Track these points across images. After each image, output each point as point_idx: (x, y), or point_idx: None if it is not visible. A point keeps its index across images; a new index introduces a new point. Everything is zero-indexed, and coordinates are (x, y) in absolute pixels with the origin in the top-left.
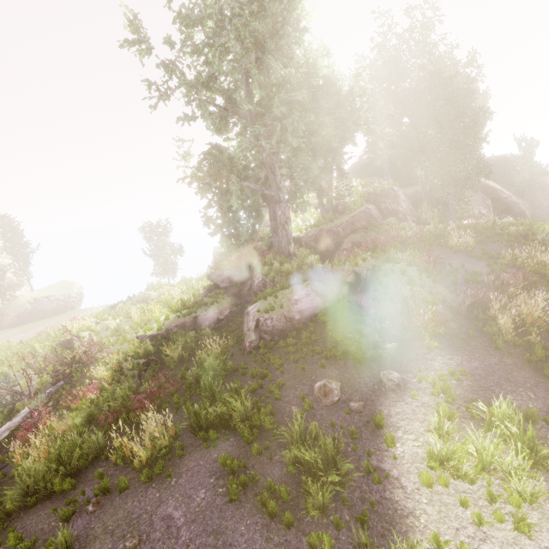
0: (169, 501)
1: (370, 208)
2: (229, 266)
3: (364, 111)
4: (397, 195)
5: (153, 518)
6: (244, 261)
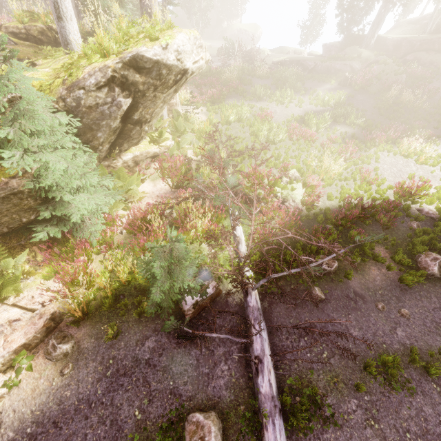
0: (260, 81)
1: None
2: (336, 44)
3: None
4: None
5: (256, 81)
6: (343, 41)
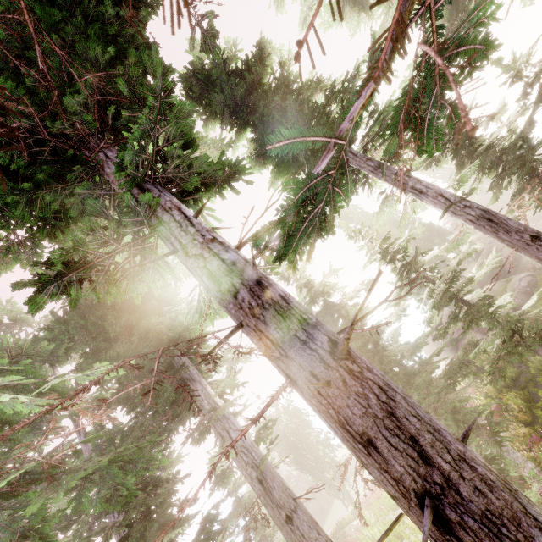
0: None
1: None
2: None
3: None
4: None
5: None
6: None
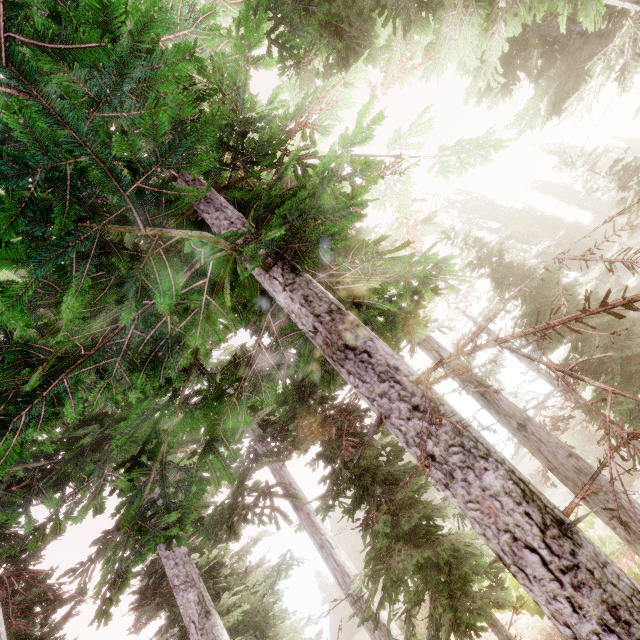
0: None
1: None
2: None
3: None
4: None
5: None
6: None
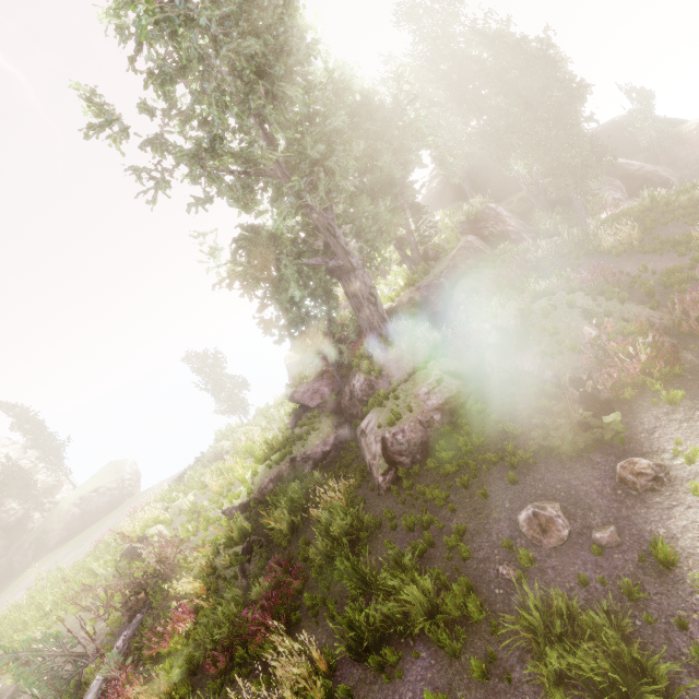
0: None
1: (470, 241)
2: (313, 376)
3: (422, 118)
4: (498, 212)
5: None
6: (330, 363)
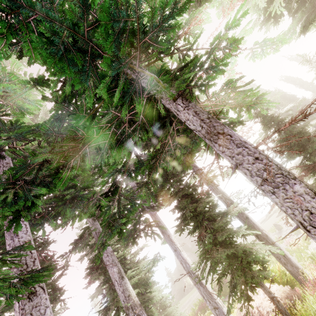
0: None
1: None
2: None
3: None
4: None
5: None
6: None
